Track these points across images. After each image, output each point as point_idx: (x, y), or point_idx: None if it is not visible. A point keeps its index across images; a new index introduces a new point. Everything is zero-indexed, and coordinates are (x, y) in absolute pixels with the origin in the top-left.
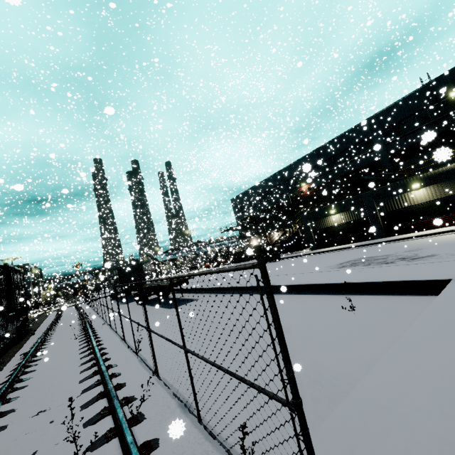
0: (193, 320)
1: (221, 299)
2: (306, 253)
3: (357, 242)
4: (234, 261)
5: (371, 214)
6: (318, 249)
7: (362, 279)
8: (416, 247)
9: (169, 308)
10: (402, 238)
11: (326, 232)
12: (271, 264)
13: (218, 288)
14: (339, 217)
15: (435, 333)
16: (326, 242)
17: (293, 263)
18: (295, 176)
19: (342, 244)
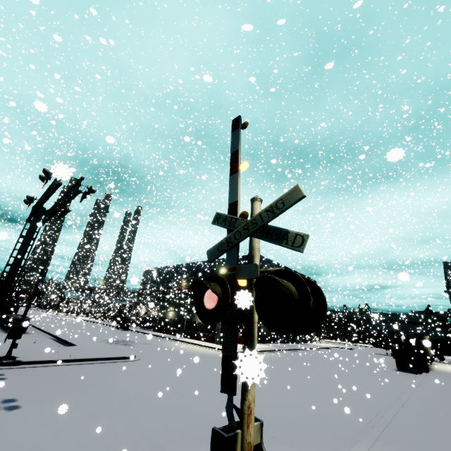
0: (2, 339)
1: (35, 336)
2: (142, 331)
3: (173, 335)
4: (112, 321)
5: (183, 319)
6: (154, 332)
7: (74, 342)
8: (152, 343)
9: (6, 333)
10: (175, 339)
11: (165, 321)
12: (116, 330)
13: (45, 331)
14: (172, 314)
15: (27, 347)
16: (162, 328)
17: (118, 334)
18: (183, 273)
19: (167, 333)
